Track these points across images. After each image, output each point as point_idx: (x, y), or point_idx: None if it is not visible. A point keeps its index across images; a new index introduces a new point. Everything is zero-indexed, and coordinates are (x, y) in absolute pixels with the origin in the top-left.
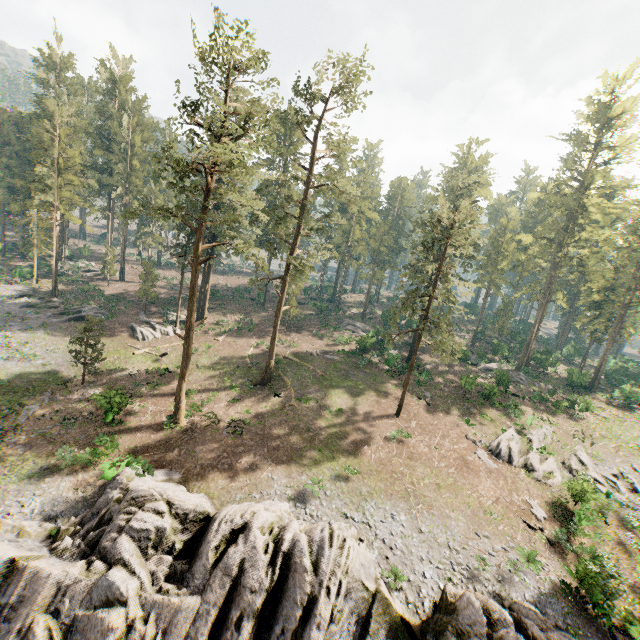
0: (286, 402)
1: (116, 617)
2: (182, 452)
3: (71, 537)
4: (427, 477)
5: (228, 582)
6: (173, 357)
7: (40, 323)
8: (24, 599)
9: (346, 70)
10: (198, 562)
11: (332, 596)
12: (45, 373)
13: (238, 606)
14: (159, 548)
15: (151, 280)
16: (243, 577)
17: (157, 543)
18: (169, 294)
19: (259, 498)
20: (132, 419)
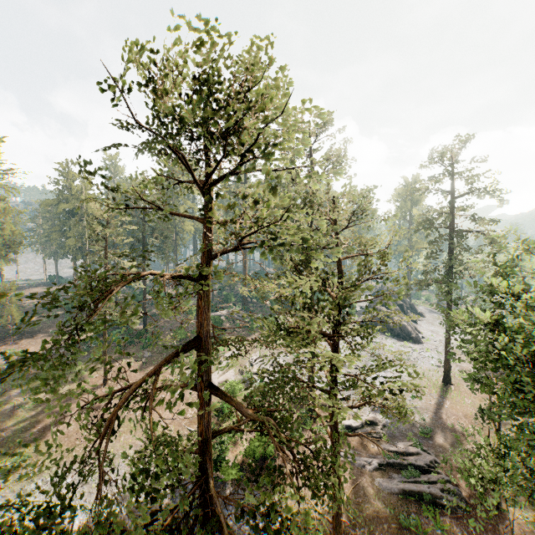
0: None
1: None
2: None
3: None
4: None
5: None
6: None
7: None
8: None
9: None
10: None
11: None
12: None
13: None
14: None
15: None
16: None
17: None
18: None
19: None
20: None
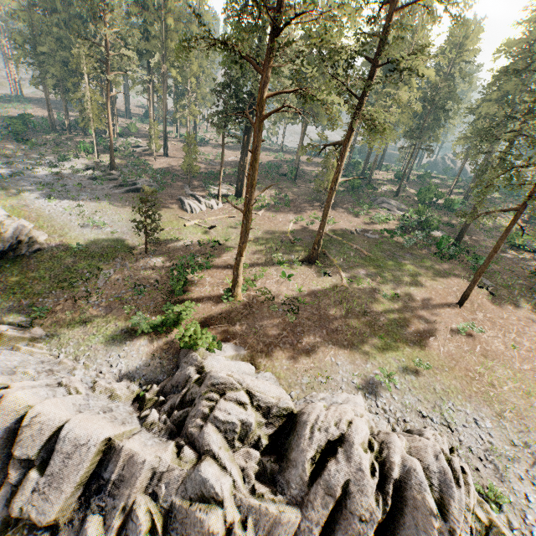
0: (336, 282)
1: (215, 521)
2: (243, 327)
3: (156, 407)
4: (509, 380)
5: (331, 503)
6: (220, 230)
7: (104, 194)
8: (123, 479)
9: None
10: (292, 470)
11: None
12: (114, 240)
13: (345, 532)
14: (245, 441)
15: (193, 153)
16: (349, 501)
17: (242, 436)
18: (207, 169)
19: (326, 383)
20: (193, 289)
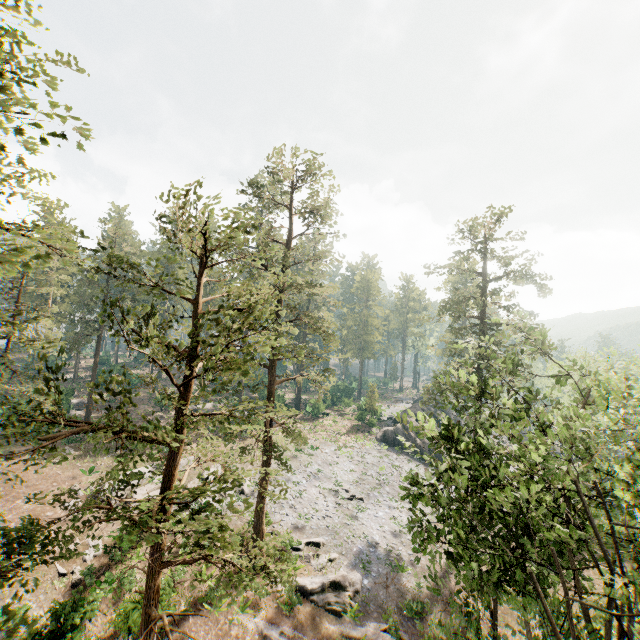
0: None
1: None
2: None
3: None
4: None
5: None
6: None
7: None
8: None
9: None
10: None
11: None
12: None
13: None
14: None
15: None
16: None
17: None
18: None
19: None
20: None
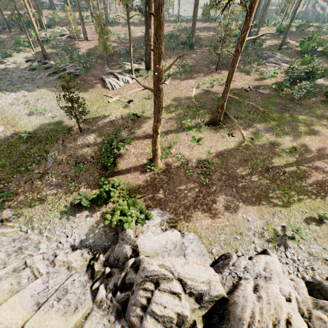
0: (239, 141)
1: None
2: (166, 193)
3: (104, 279)
4: None
5: None
6: (137, 102)
7: (42, 82)
8: None
9: None
10: None
11: None
12: (54, 124)
13: None
14: (182, 326)
15: (105, 33)
16: None
17: (179, 322)
18: (120, 47)
19: (240, 239)
20: (121, 161)
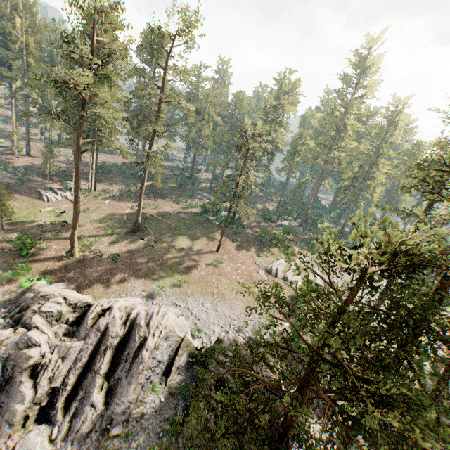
0: (148, 243)
1: (34, 352)
2: (76, 273)
3: (3, 319)
4: (227, 284)
5: (99, 334)
6: (71, 214)
7: None
8: None
9: (185, 16)
10: (82, 326)
11: (155, 337)
12: None
13: (104, 344)
14: (59, 321)
15: (51, 157)
16: (107, 331)
17: (58, 318)
18: (68, 168)
19: (125, 297)
20: (41, 253)
